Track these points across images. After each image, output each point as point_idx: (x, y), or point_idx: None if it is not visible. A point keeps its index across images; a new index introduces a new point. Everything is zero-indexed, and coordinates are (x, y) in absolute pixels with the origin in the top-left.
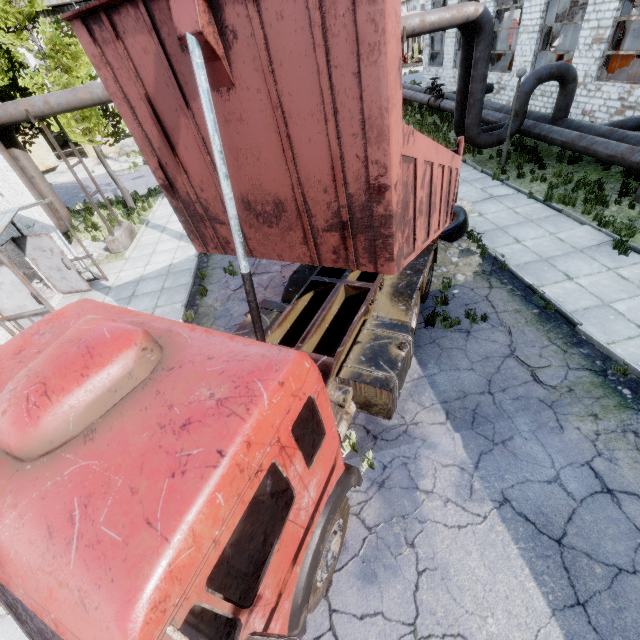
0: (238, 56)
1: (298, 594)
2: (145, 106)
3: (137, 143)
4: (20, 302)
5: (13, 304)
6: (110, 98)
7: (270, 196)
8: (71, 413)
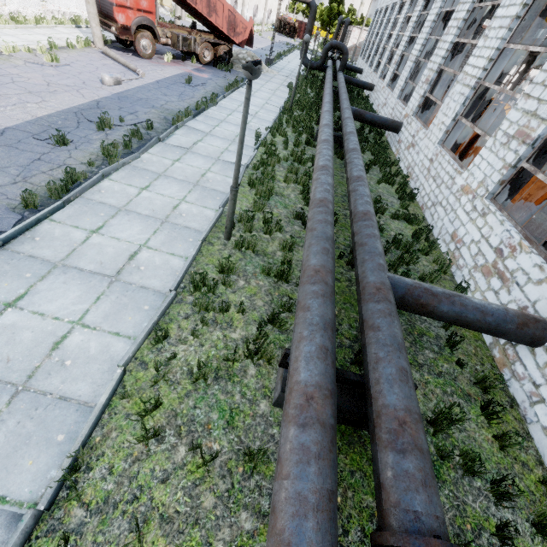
0: None
1: (136, 19)
2: None
3: None
4: None
5: None
6: None
7: None
8: None
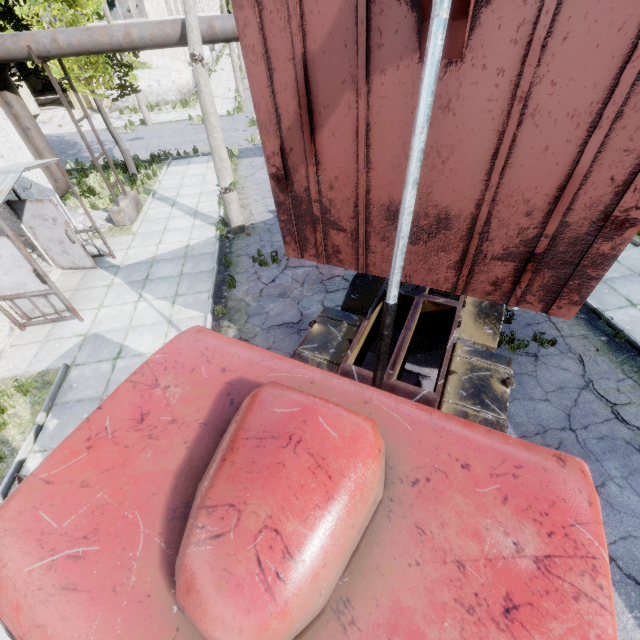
0: (494, 17)
1: None
2: (293, 70)
3: (258, 117)
4: (19, 280)
5: (11, 281)
6: (132, 45)
7: (435, 208)
8: (323, 582)
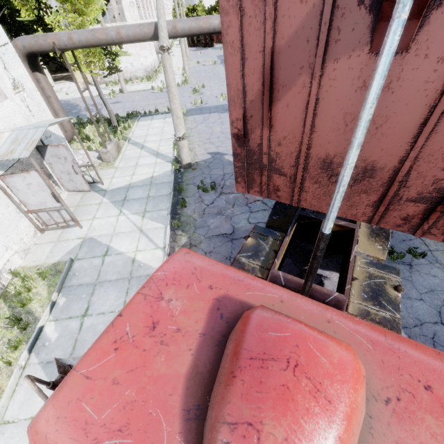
0: (443, 17)
1: None
2: (261, 59)
3: (229, 93)
4: (42, 199)
5: (36, 200)
6: (121, 40)
7: (363, 162)
8: None
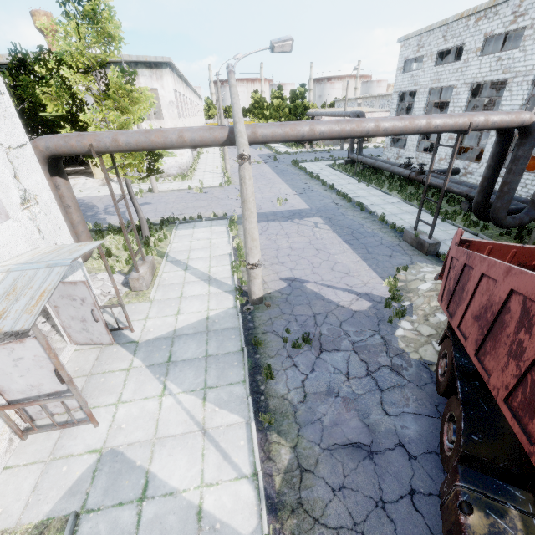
0: None
1: None
2: None
3: None
4: (35, 380)
5: (25, 383)
6: (182, 144)
7: None
8: None
